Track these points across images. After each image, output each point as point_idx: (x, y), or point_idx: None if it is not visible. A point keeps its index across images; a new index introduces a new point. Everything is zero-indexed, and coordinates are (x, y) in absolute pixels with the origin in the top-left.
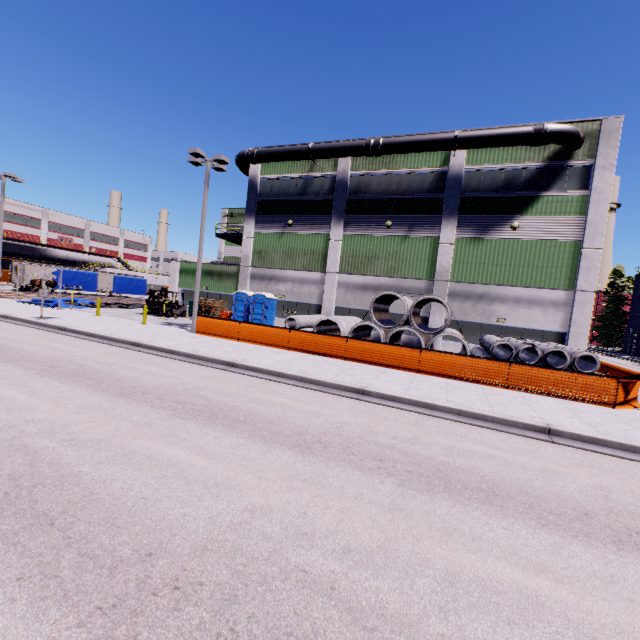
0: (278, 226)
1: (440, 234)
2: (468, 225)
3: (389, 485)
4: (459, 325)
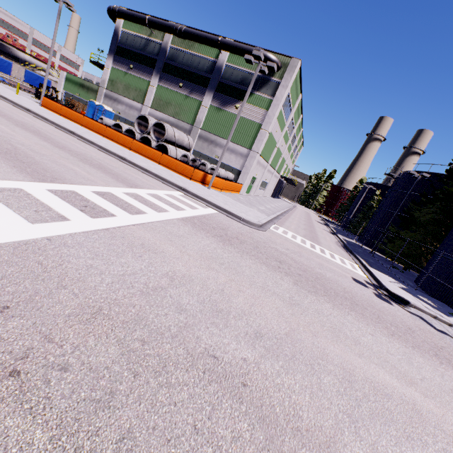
0: (125, 67)
1: (203, 100)
2: (218, 99)
3: (9, 123)
4: (199, 155)
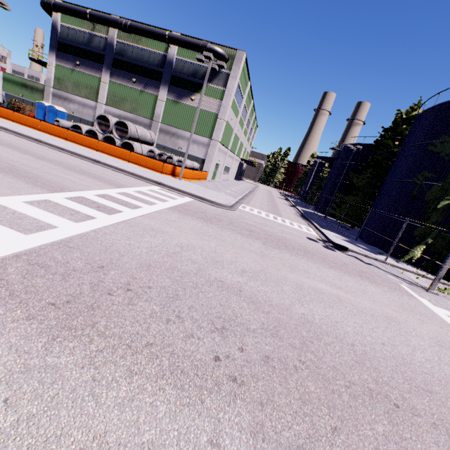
0: (71, 64)
1: (159, 94)
2: (173, 92)
3: None
4: (163, 148)
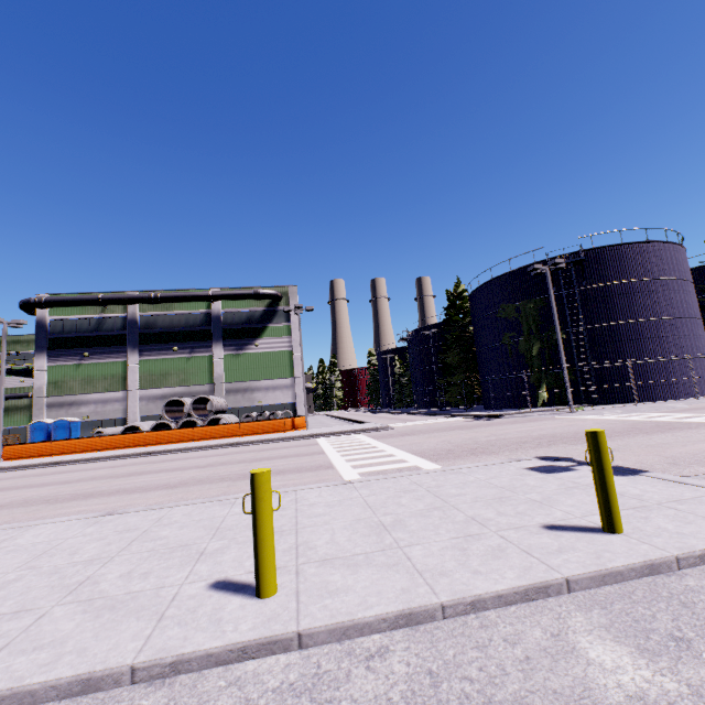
0: (75, 358)
1: (213, 353)
2: (230, 346)
3: (149, 464)
4: (236, 410)
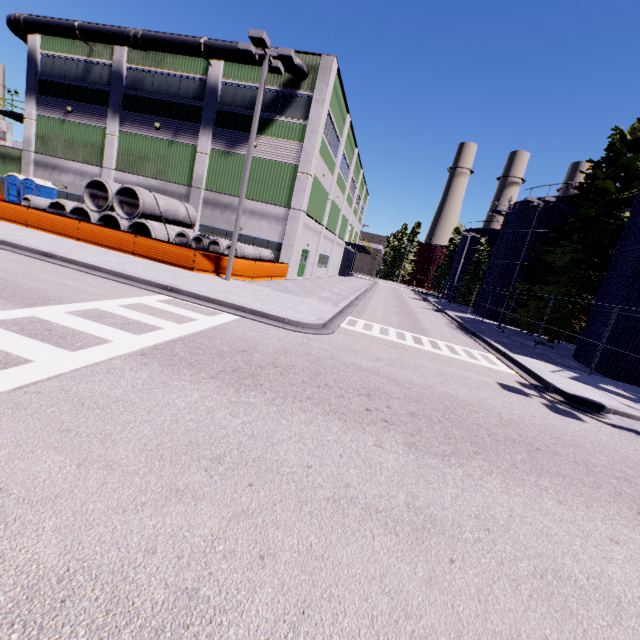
0: (60, 112)
1: (198, 143)
2: (221, 138)
3: None
4: (211, 231)
